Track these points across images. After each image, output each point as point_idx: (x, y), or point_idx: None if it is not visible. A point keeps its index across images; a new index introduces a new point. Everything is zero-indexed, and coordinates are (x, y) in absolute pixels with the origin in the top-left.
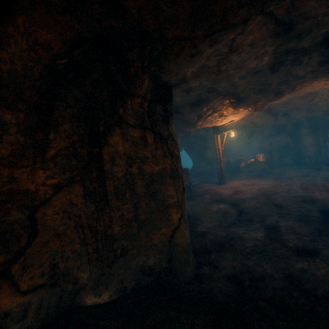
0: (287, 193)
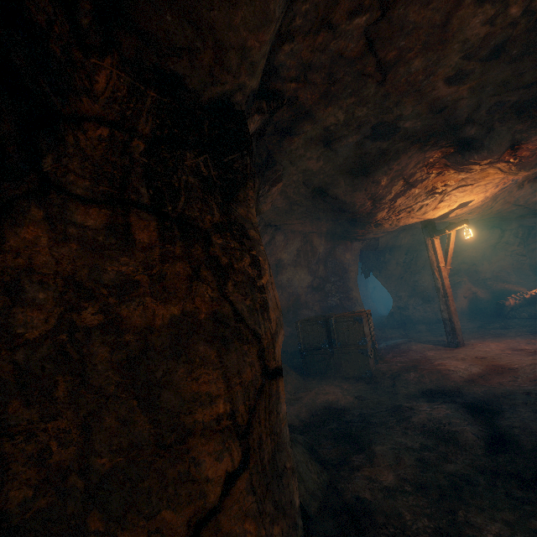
0: None
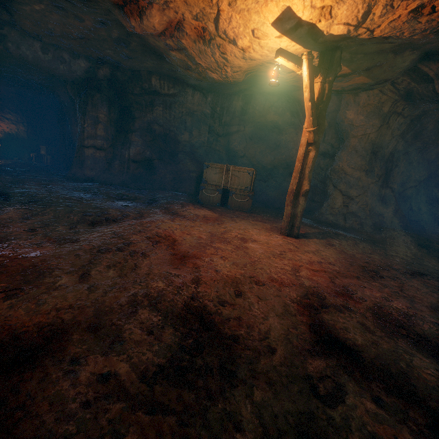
0: (79, 210)
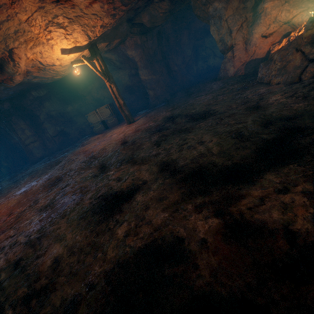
0: (48, 165)
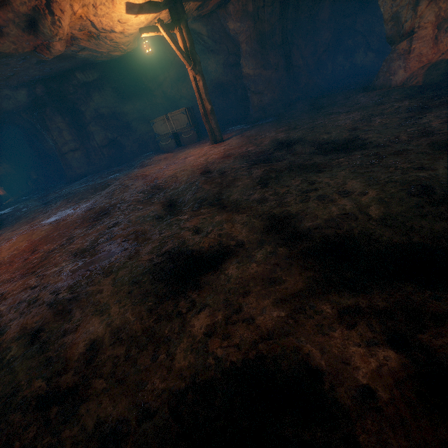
0: (92, 188)
